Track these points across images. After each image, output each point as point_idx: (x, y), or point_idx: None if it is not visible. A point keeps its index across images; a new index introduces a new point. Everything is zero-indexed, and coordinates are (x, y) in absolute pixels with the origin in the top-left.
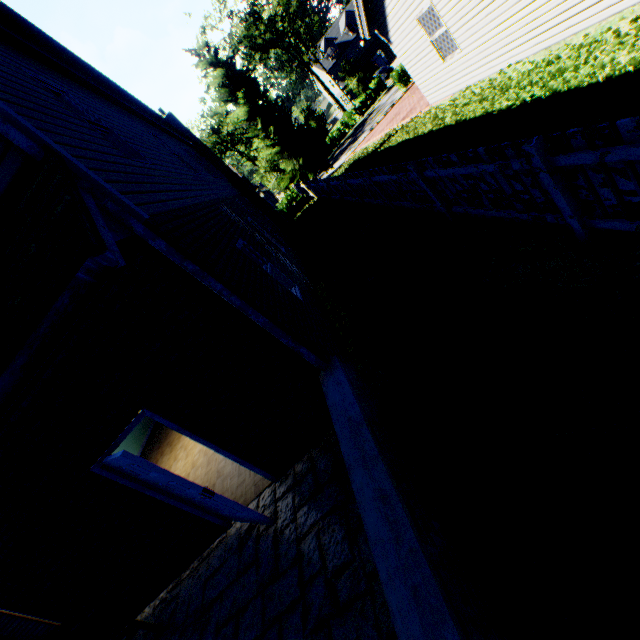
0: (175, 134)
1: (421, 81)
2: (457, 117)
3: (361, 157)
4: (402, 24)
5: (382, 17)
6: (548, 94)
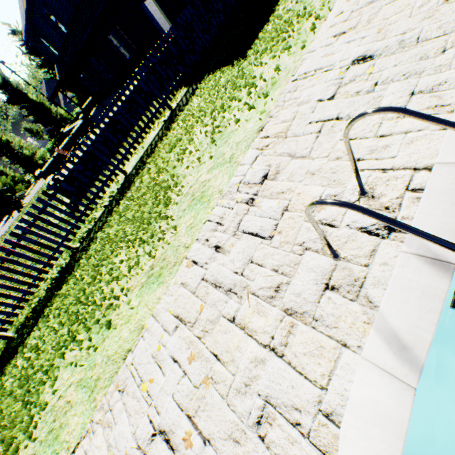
0: None
1: None
2: None
3: None
4: None
5: None
6: None
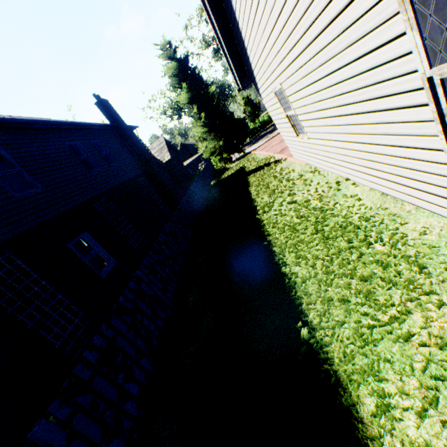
0: (75, 127)
1: (285, 137)
2: (272, 221)
3: (244, 169)
4: (265, 89)
5: (252, 75)
6: (318, 347)
